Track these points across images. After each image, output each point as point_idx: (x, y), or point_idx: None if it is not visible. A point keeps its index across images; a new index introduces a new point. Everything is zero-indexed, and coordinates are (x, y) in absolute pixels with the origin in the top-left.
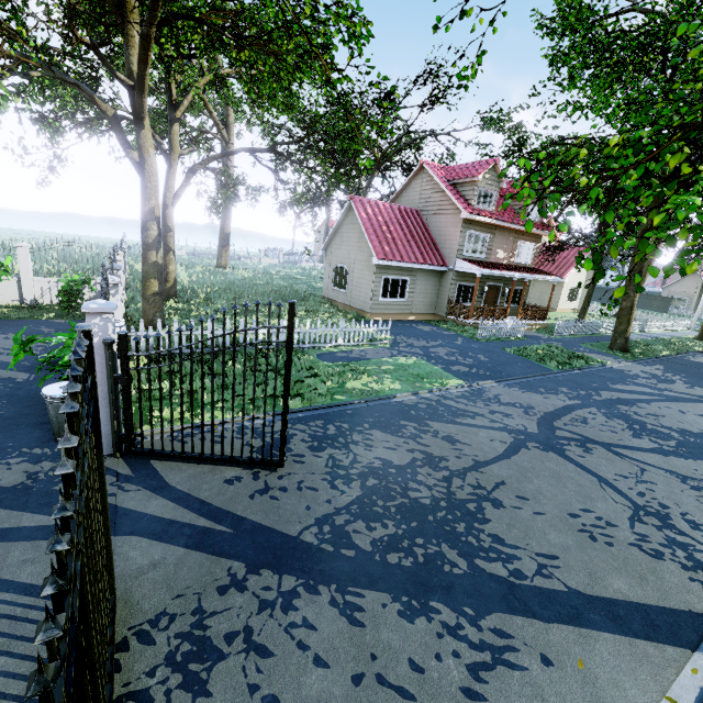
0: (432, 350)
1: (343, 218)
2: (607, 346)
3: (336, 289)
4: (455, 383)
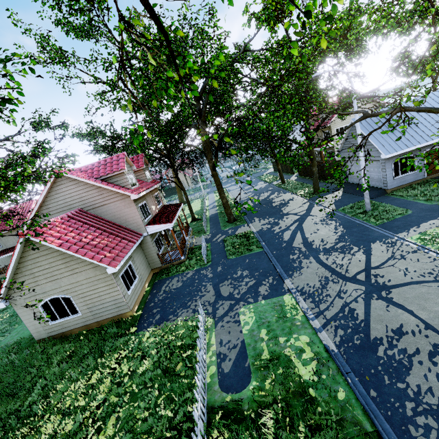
0: (227, 294)
1: (18, 256)
2: (227, 222)
3: (61, 321)
4: (291, 300)
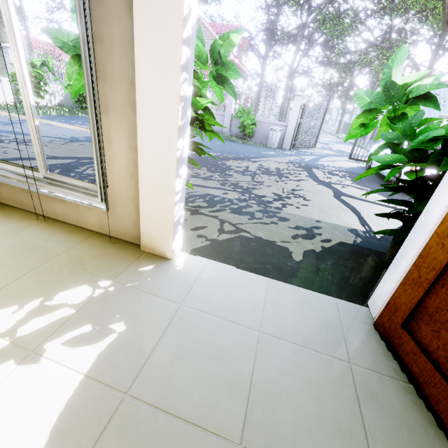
0: None
1: None
2: None
3: None
4: None
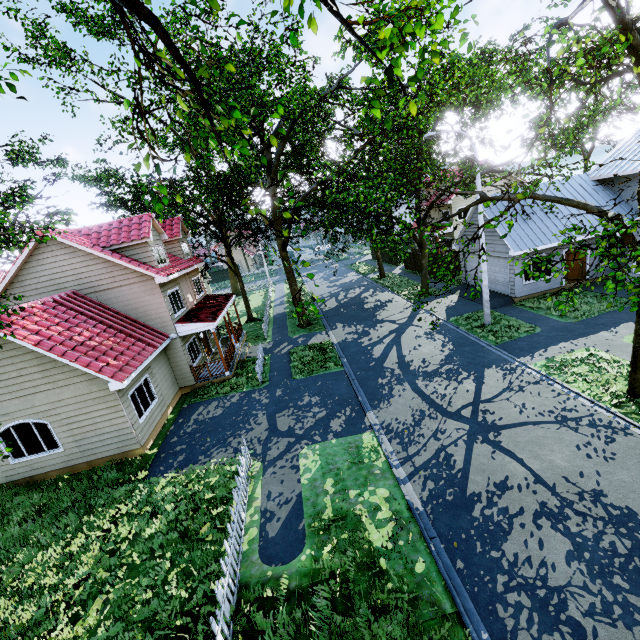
0: (286, 428)
1: None
2: (297, 326)
3: (29, 459)
4: (372, 440)
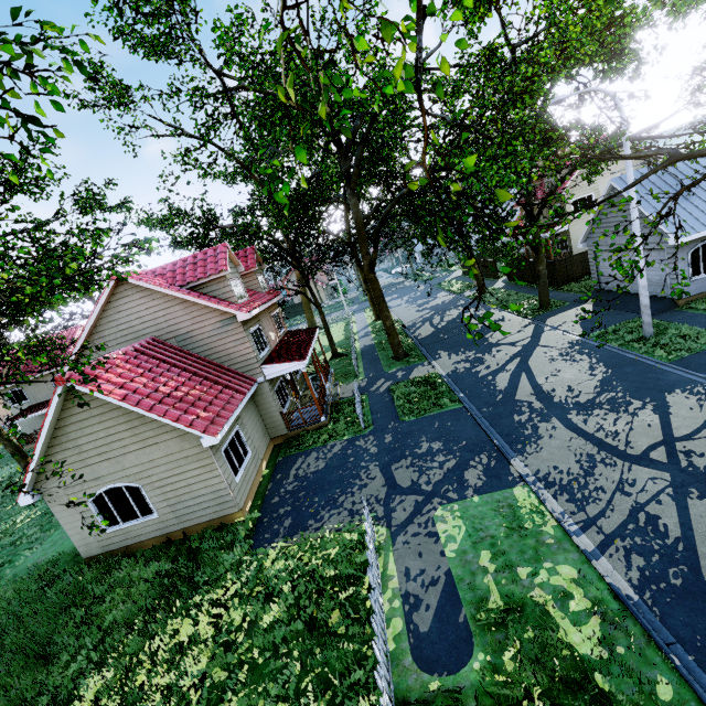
0: (408, 484)
1: (55, 417)
2: (392, 359)
3: (124, 527)
4: (529, 497)
